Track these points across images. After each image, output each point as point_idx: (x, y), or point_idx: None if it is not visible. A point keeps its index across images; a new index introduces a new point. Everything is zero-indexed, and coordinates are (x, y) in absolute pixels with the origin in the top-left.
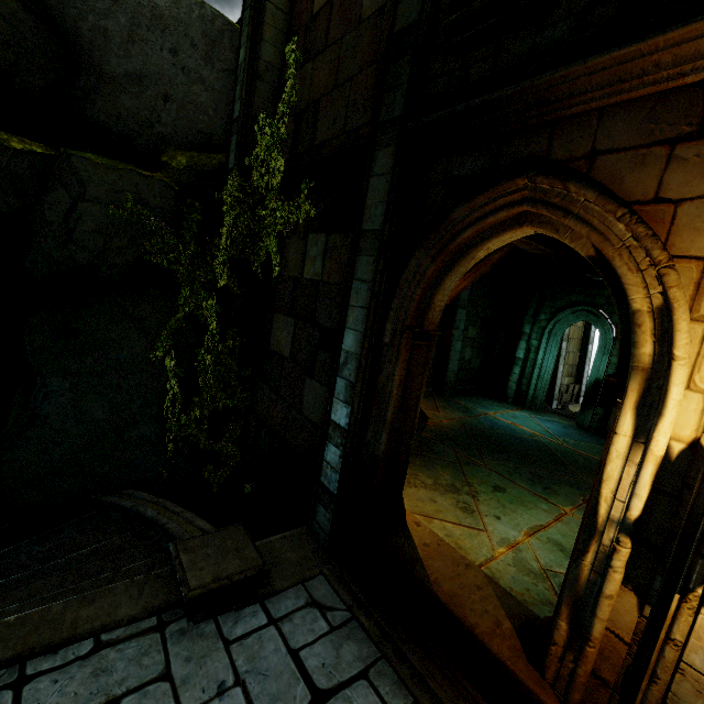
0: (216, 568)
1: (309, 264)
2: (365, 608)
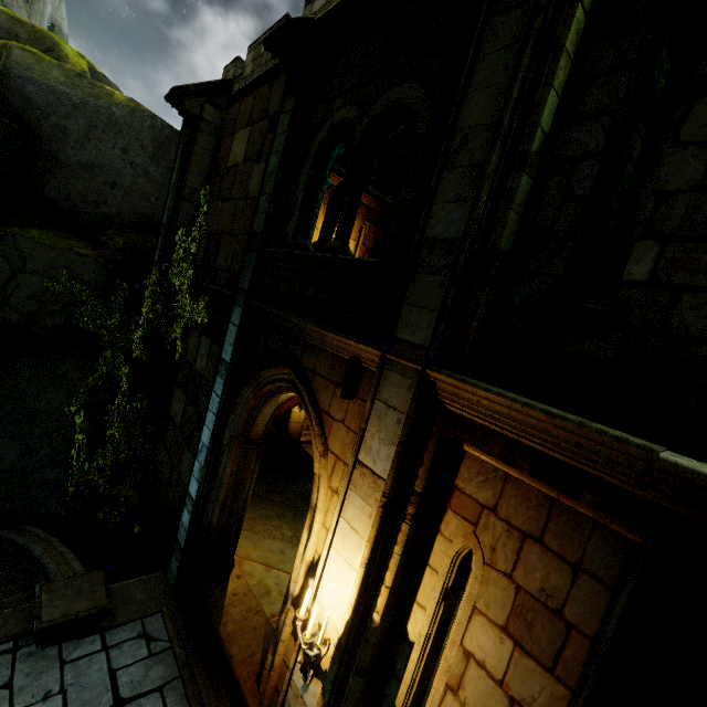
0: (68, 606)
1: (200, 358)
2: (183, 640)
